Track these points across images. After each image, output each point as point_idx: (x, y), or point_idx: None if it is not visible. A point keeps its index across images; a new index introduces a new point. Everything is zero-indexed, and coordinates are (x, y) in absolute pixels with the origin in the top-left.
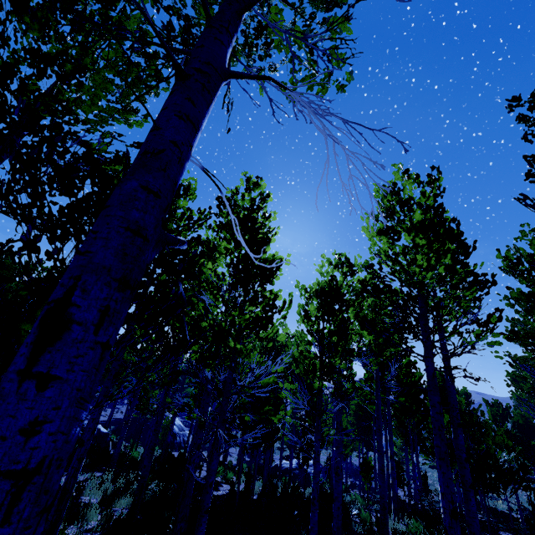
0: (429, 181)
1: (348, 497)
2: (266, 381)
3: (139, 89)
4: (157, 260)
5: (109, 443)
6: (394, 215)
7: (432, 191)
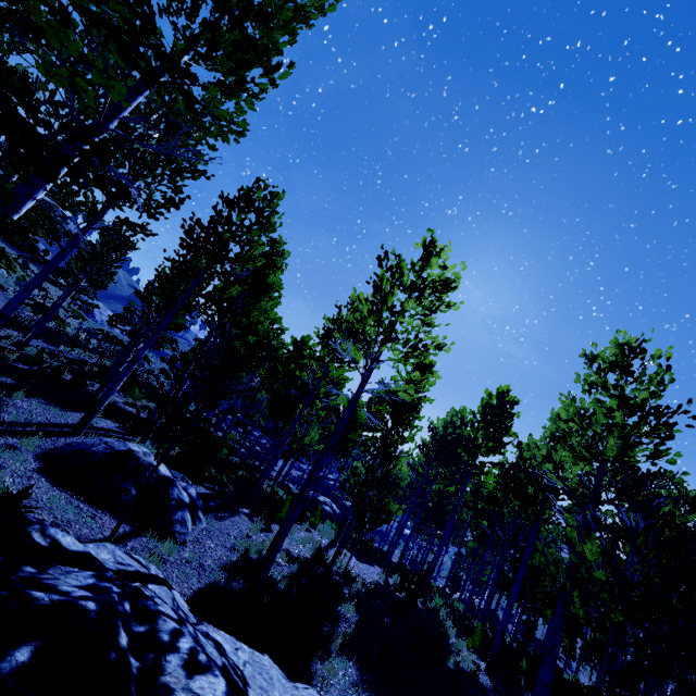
0: None
1: (566, 675)
2: None
3: None
4: None
5: None
6: None
7: None
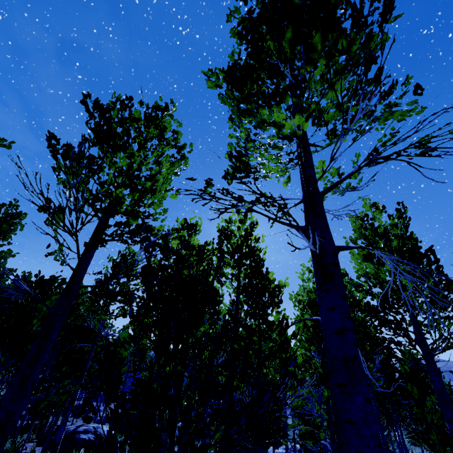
0: (399, 216)
1: None
2: (295, 404)
3: (177, 175)
4: (282, 372)
5: (117, 445)
6: (375, 244)
7: (403, 223)
